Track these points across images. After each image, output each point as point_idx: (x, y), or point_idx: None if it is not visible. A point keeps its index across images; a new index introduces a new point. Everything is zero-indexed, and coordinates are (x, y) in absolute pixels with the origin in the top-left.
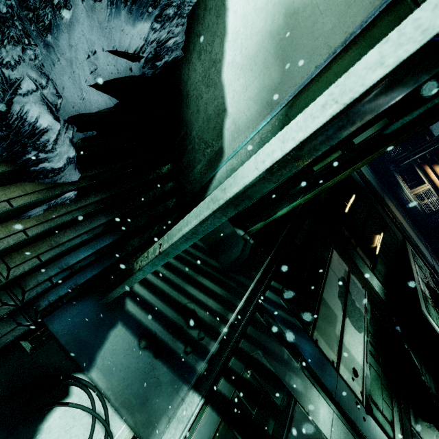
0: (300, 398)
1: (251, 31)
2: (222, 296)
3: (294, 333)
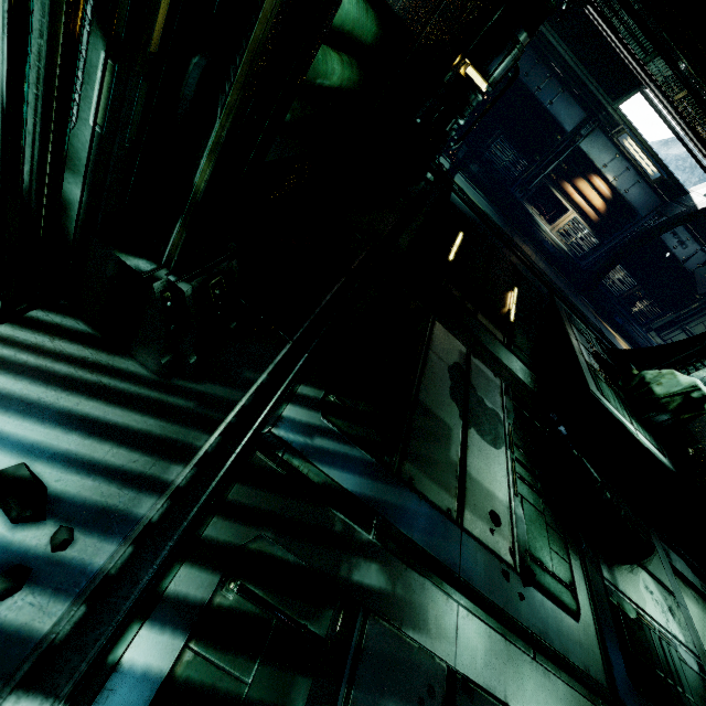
0: (380, 603)
1: None
2: (148, 433)
3: (358, 476)
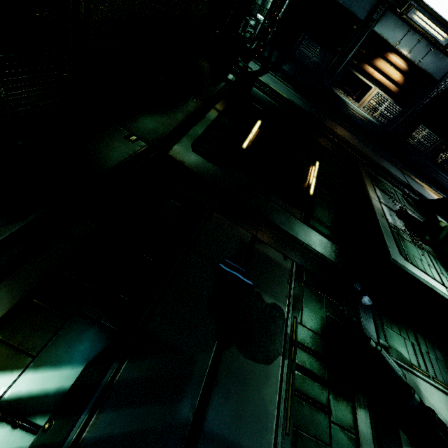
0: None
1: None
2: None
3: None
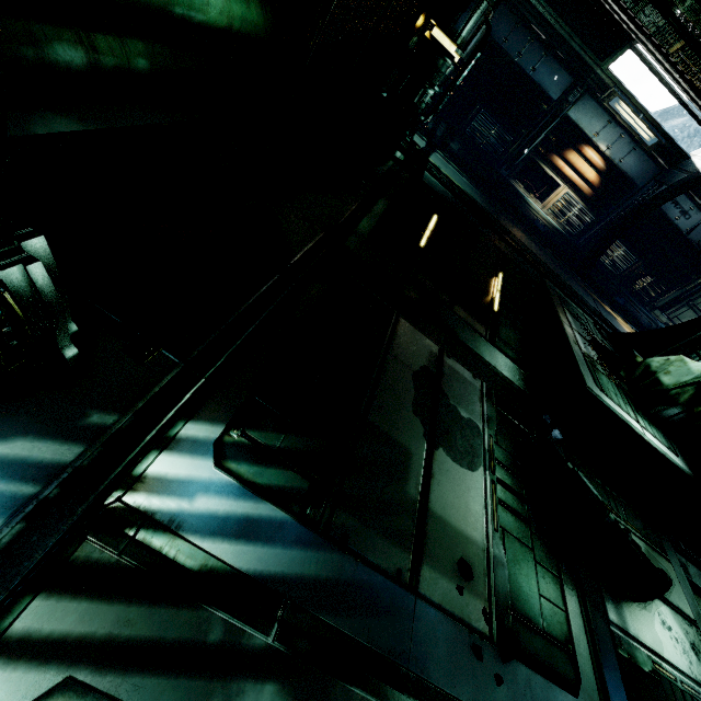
0: None
1: None
2: None
3: (262, 546)
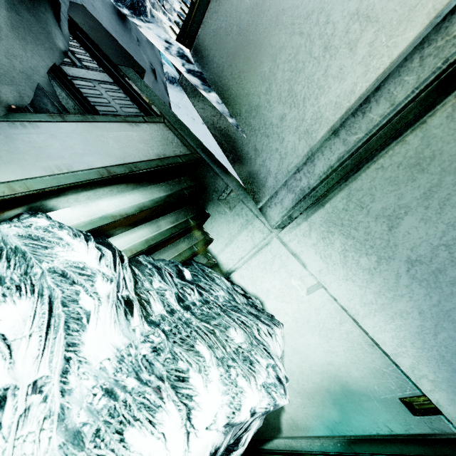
0: None
1: (307, 378)
2: None
3: None
